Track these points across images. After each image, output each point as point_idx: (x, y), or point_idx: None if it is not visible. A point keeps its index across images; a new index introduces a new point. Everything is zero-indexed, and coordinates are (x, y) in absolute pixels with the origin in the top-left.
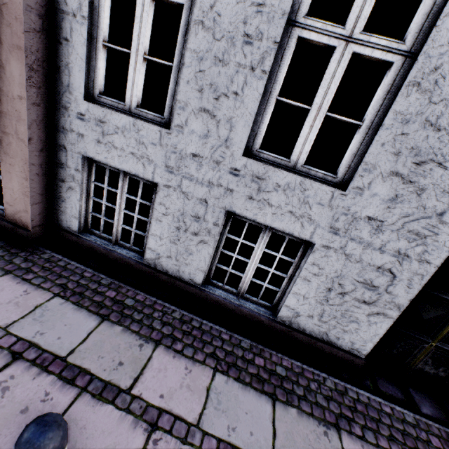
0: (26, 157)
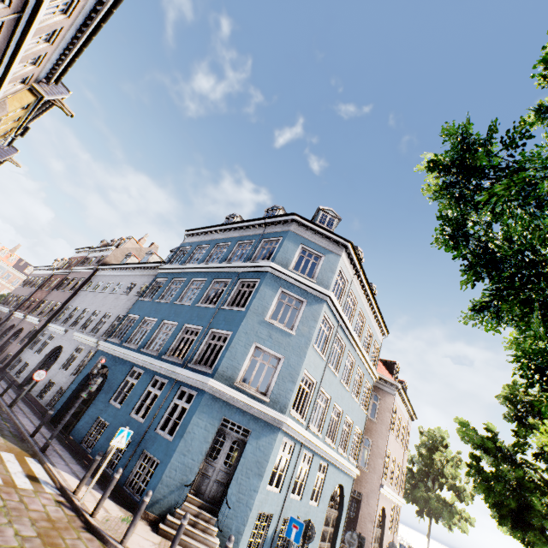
0: (13, 356)
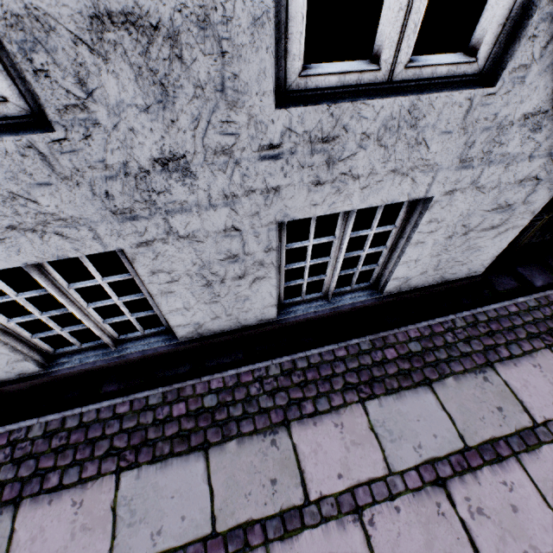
0: None
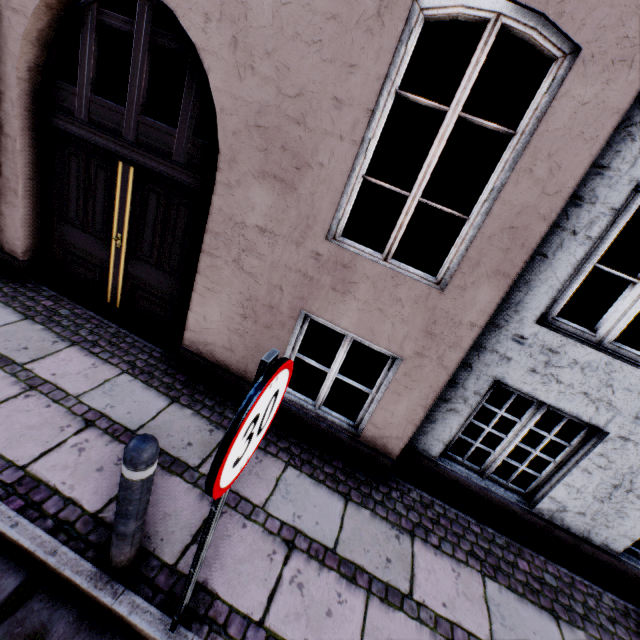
0: (439, 385)
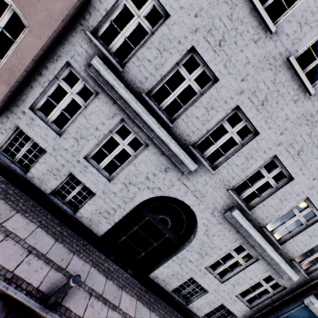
0: None
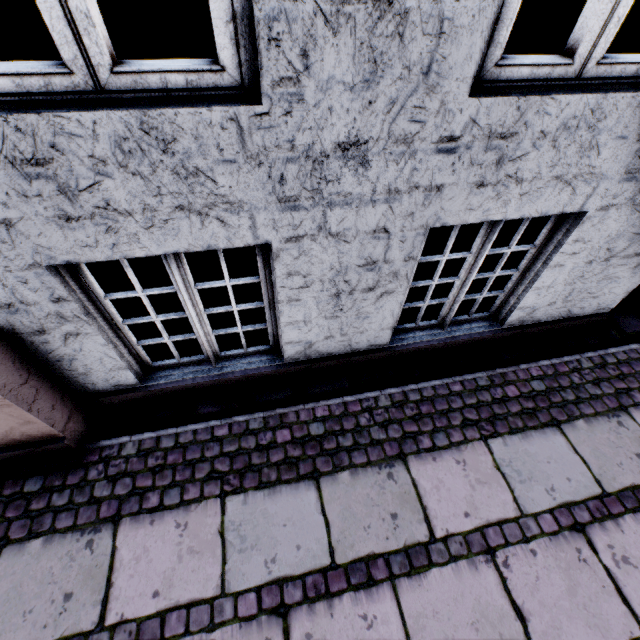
0: None
